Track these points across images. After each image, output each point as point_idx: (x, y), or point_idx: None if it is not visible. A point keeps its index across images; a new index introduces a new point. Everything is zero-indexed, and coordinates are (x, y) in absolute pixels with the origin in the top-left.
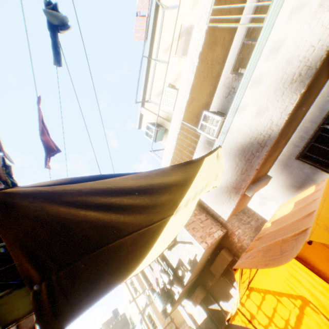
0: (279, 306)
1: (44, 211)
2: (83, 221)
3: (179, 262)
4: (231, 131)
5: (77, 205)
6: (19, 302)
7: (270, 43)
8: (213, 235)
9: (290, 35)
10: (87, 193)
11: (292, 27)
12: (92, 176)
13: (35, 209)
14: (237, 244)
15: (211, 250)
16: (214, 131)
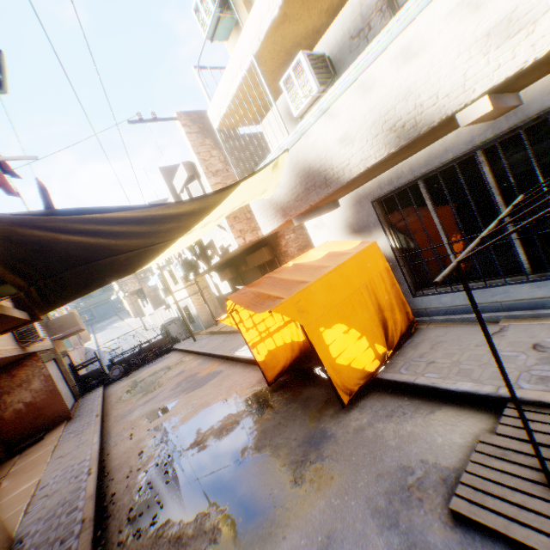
0: (270, 319)
1: (16, 232)
2: (65, 243)
3: (211, 243)
4: (307, 138)
5: (56, 230)
6: (10, 289)
7: (411, 35)
8: (257, 232)
9: (435, 48)
10: (67, 220)
11: (445, 35)
12: (71, 209)
13: (5, 231)
14: (283, 248)
15: (251, 244)
16: (301, 105)
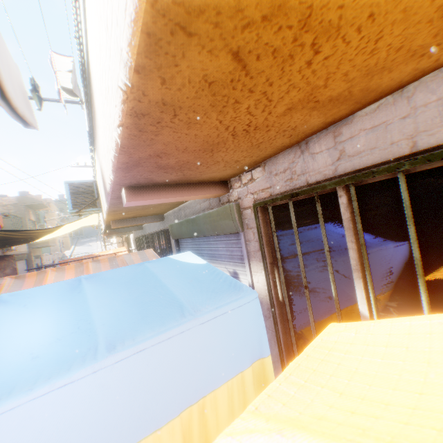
0: None
1: None
2: None
3: None
4: None
5: None
6: None
7: None
8: None
9: None
10: None
11: None
12: None
13: None
14: None
15: None
16: None
